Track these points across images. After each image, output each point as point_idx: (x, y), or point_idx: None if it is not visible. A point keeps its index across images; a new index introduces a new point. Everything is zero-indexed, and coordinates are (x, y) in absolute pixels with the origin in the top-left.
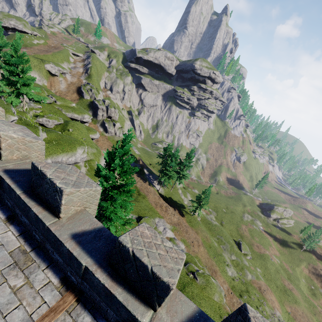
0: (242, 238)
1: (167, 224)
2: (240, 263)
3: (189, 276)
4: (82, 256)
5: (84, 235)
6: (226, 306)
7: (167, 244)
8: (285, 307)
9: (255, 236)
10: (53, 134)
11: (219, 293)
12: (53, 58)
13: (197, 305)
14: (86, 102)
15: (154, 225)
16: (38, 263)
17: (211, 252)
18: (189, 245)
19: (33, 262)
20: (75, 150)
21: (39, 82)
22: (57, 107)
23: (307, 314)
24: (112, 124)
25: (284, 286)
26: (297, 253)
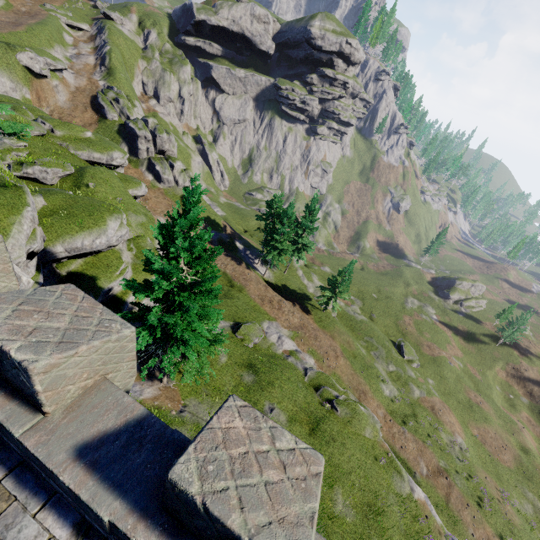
0: (404, 336)
1: (284, 329)
2: (402, 376)
3: (324, 407)
4: (101, 498)
5: (104, 443)
6: (383, 443)
7: (284, 443)
8: (470, 429)
9: (425, 331)
10: (56, 196)
11: (372, 426)
12: (30, 38)
13: (340, 448)
14: (112, 126)
15: (262, 334)
16: (23, 502)
17: (357, 365)
18: (322, 358)
19: (13, 501)
20: (104, 224)
21: (14, 94)
22: (58, 143)
23: (501, 435)
24: (169, 164)
25: (468, 400)
26: (489, 350)
